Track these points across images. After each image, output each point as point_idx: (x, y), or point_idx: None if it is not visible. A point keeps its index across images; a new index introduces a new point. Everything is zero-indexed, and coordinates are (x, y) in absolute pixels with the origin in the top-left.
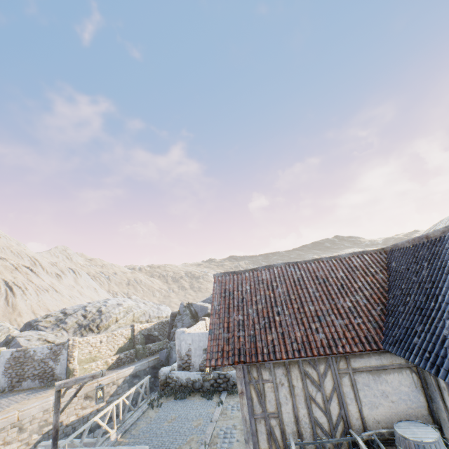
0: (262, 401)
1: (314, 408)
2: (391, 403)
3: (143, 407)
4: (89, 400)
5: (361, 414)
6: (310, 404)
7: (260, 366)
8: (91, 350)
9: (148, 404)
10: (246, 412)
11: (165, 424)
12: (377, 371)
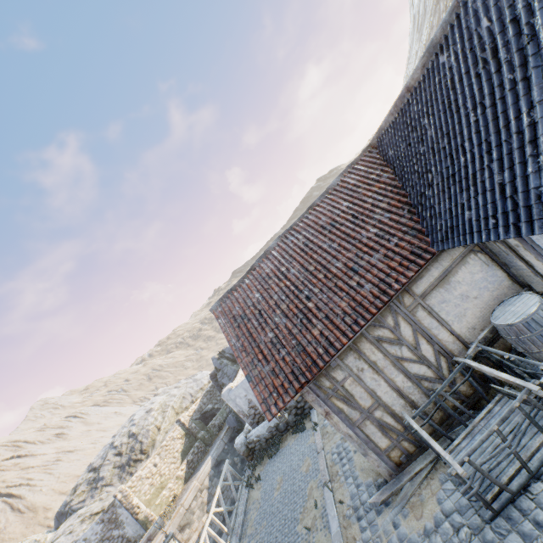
0: (353, 404)
1: (408, 366)
2: (475, 301)
3: (243, 495)
4: (187, 528)
5: (455, 335)
6: (402, 366)
7: (327, 371)
8: (151, 482)
9: (246, 488)
10: (345, 428)
11: (276, 495)
12: (444, 280)
